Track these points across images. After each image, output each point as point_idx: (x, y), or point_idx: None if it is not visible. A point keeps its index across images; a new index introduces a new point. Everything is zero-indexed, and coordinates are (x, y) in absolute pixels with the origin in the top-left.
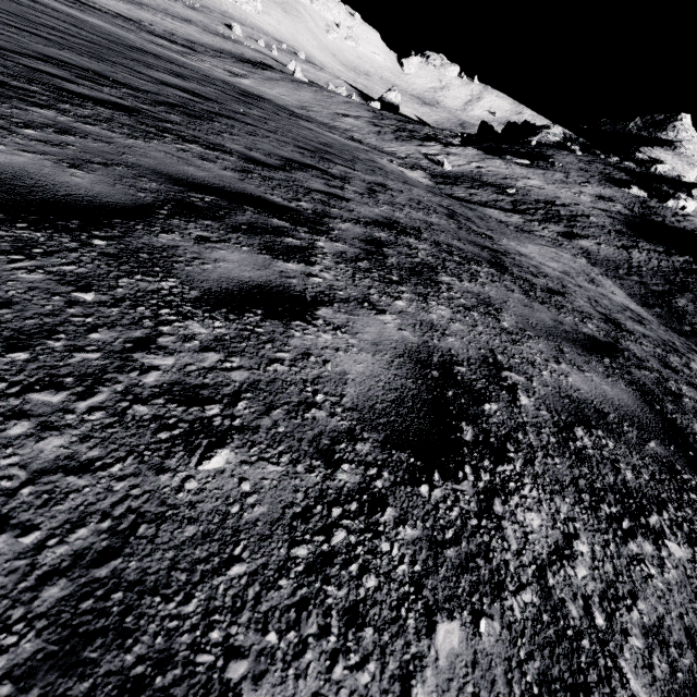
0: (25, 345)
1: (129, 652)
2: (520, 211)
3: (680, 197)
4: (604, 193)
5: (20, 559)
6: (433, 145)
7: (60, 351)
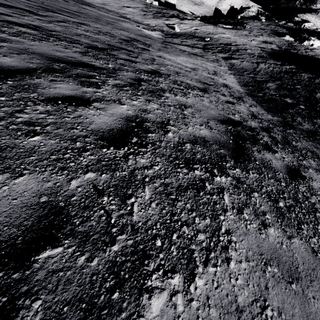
0: None
1: None
2: (206, 48)
3: (311, 39)
4: (269, 40)
5: None
6: (174, 19)
7: None
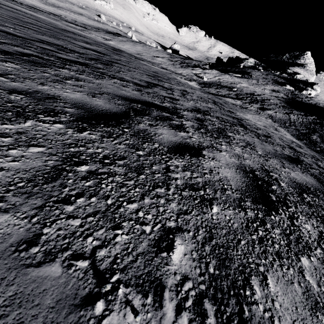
0: (141, 172)
1: (235, 264)
2: (239, 98)
3: (308, 89)
4: (275, 88)
5: (193, 239)
6: (198, 69)
7: (150, 174)
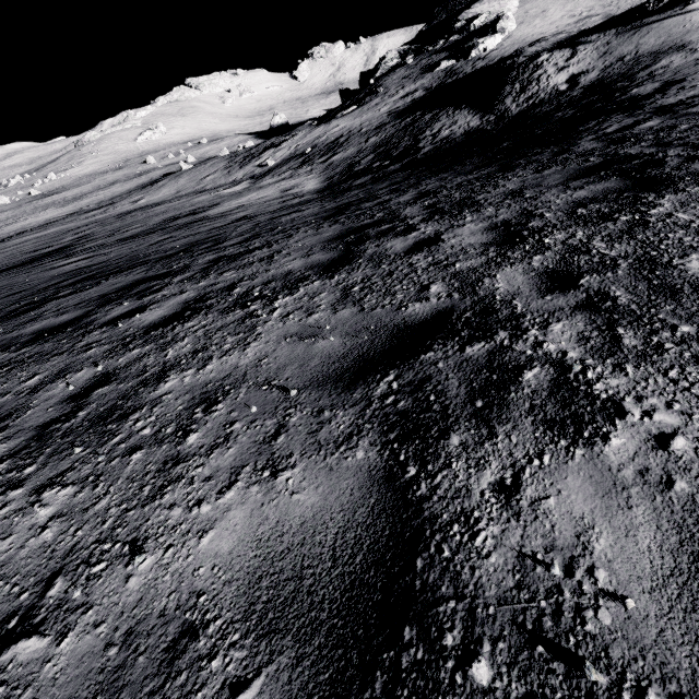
0: None
1: None
2: (304, 164)
3: (478, 44)
4: (413, 88)
5: None
6: (267, 153)
7: None
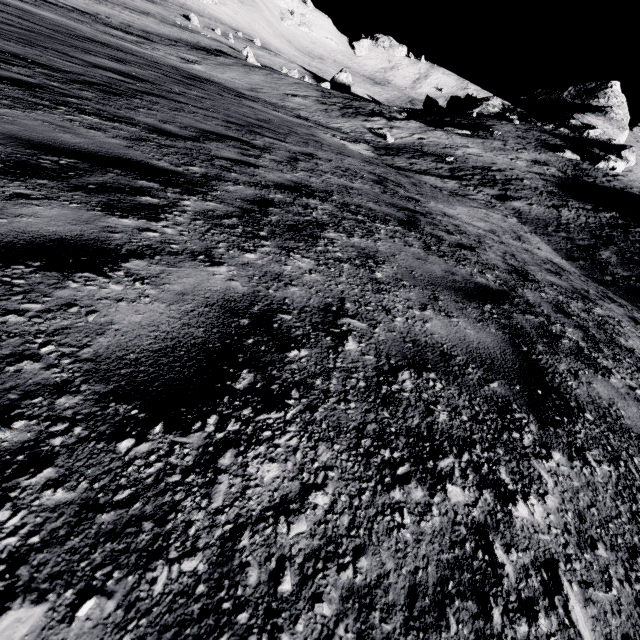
0: None
1: None
2: (457, 178)
3: (610, 159)
4: (540, 158)
5: None
6: (378, 120)
7: None
